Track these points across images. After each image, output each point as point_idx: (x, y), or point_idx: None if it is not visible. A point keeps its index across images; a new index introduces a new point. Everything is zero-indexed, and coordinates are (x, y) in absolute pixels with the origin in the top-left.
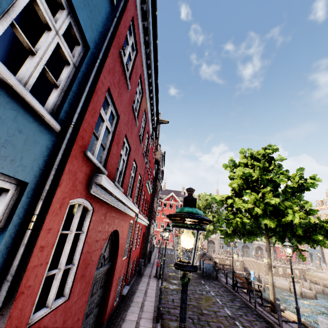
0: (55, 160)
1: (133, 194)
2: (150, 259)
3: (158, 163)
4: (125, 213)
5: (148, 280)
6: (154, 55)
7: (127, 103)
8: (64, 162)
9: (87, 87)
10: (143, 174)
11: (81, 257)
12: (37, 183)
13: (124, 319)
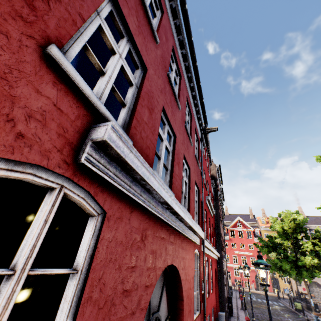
0: None
1: (191, 208)
2: (231, 309)
3: (215, 179)
4: (184, 237)
5: None
6: (185, 28)
7: (158, 62)
8: None
9: None
10: (199, 185)
11: None
12: None
13: None
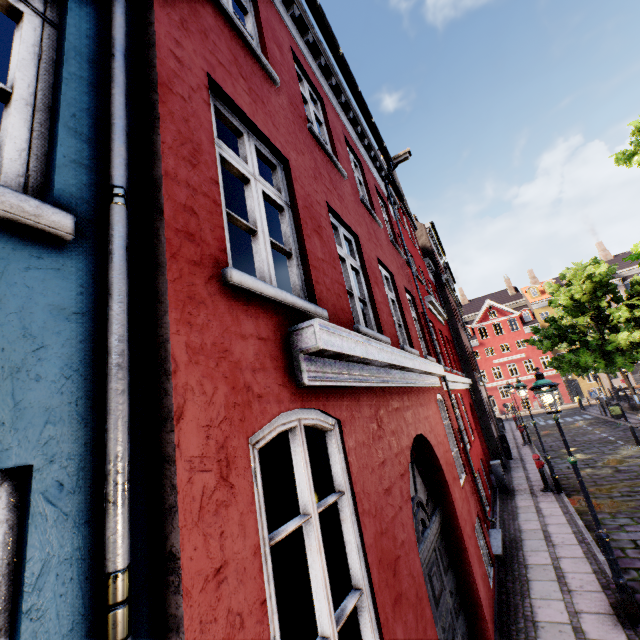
0: (107, 338)
1: (413, 338)
2: (508, 451)
3: (430, 253)
4: (418, 389)
5: (533, 502)
6: None
7: (290, 122)
8: (161, 331)
9: (114, 65)
10: (412, 287)
11: (369, 560)
12: (83, 446)
13: (534, 620)
